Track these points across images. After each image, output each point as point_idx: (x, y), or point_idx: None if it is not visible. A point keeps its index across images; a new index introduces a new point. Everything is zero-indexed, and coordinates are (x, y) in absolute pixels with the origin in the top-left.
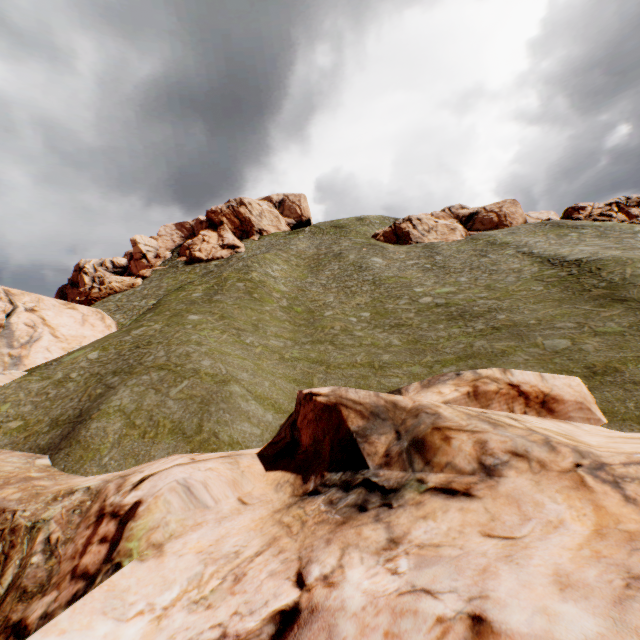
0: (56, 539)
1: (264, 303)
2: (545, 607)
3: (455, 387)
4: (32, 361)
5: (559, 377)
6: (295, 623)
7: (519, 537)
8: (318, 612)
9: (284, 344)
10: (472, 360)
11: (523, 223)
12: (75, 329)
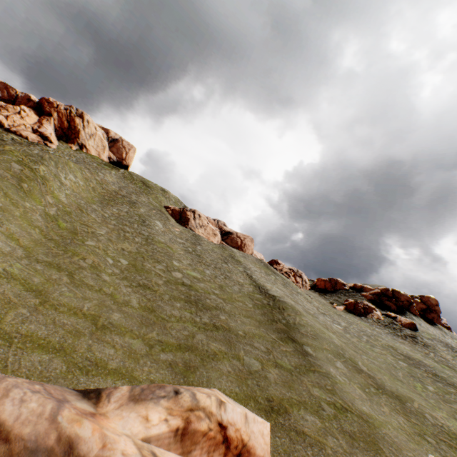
0: None
1: (29, 197)
2: None
3: (167, 414)
4: None
5: (258, 420)
6: None
7: None
8: None
9: (12, 250)
10: (189, 353)
11: (251, 254)
12: None
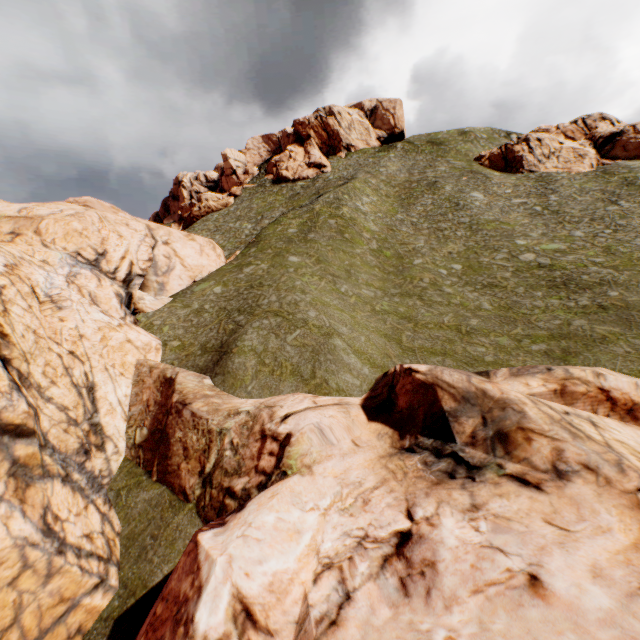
0: (236, 443)
1: (355, 245)
2: (579, 584)
3: (543, 382)
4: (171, 287)
5: None
6: (409, 540)
7: (572, 531)
8: (424, 539)
9: (374, 294)
10: (566, 341)
11: None
12: (196, 259)
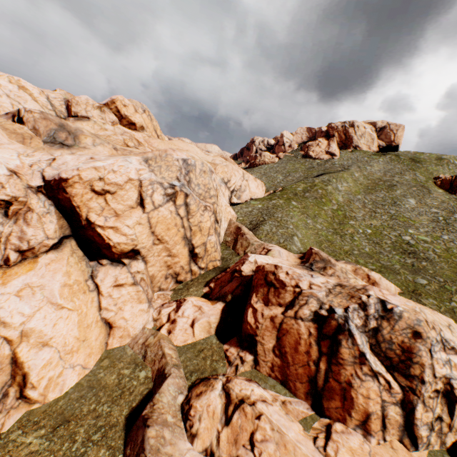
0: (256, 248)
1: (325, 205)
2: None
3: (351, 267)
4: (242, 198)
5: (386, 281)
6: None
7: None
8: None
9: (321, 228)
10: (384, 269)
11: None
12: (254, 189)
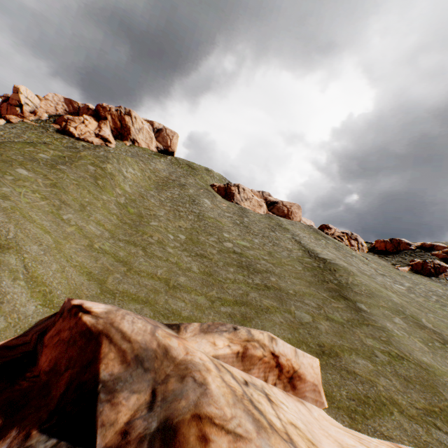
0: None
1: (104, 192)
2: None
3: (229, 342)
4: None
5: (307, 356)
6: None
7: None
8: None
9: (101, 233)
10: (245, 307)
11: (299, 221)
12: None
